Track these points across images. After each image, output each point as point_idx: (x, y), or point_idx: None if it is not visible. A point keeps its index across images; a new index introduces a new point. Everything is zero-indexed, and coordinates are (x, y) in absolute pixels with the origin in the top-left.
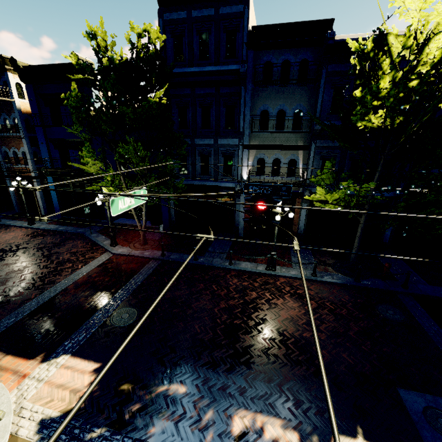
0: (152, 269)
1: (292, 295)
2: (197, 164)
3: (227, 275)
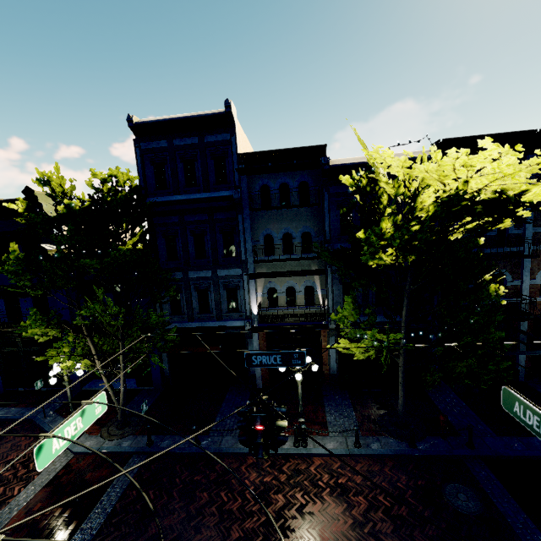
0: (132, 475)
1: (333, 489)
2: (193, 301)
3: (242, 466)
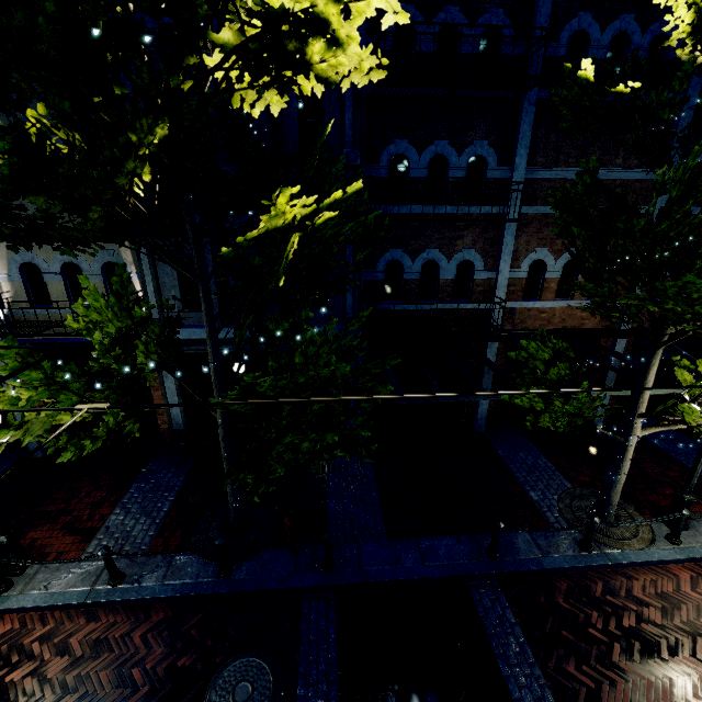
0: None
1: None
2: None
3: None
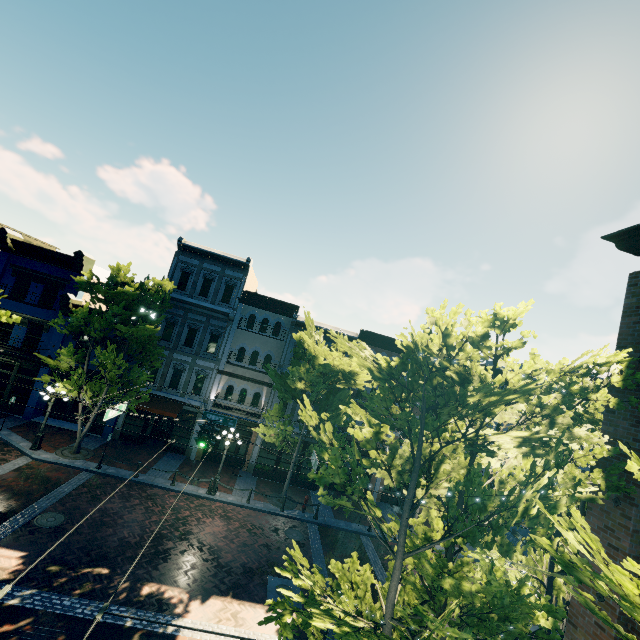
0: (83, 481)
1: (222, 516)
2: (168, 376)
3: (166, 494)
